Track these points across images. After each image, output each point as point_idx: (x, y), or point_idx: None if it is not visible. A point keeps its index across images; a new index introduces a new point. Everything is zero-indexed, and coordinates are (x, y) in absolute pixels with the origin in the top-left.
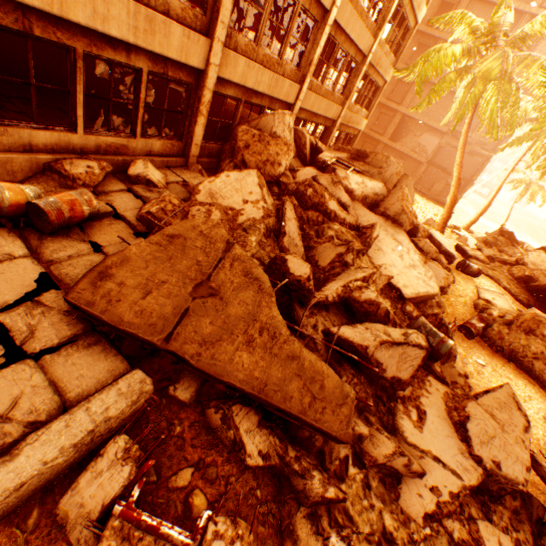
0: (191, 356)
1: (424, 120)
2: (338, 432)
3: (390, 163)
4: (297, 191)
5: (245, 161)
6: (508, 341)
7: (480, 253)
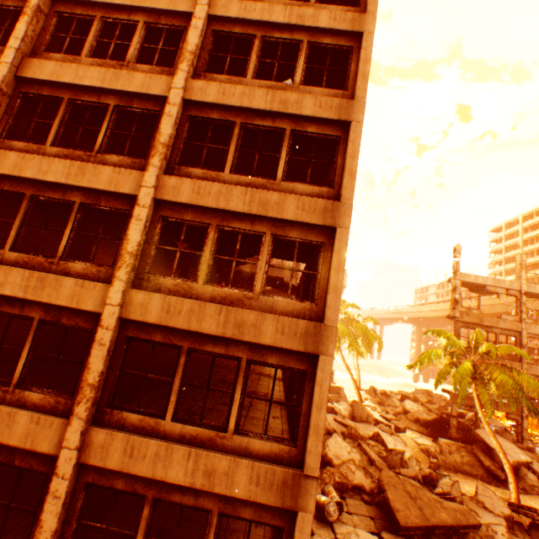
0: (436, 522)
1: None
2: (477, 521)
3: (341, 389)
4: (348, 433)
5: None
6: (448, 461)
7: (390, 414)
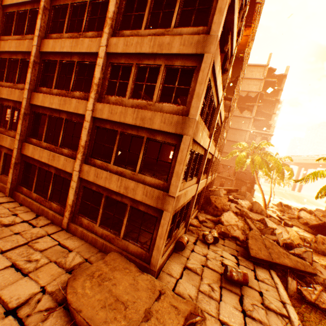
0: (278, 262)
1: (227, 164)
2: (313, 271)
3: (247, 193)
4: (240, 213)
5: (216, 206)
6: (319, 248)
7: (285, 217)
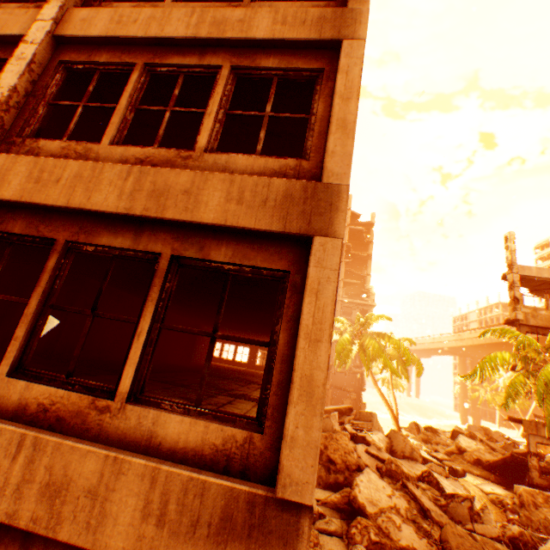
0: None
1: None
2: None
3: (374, 415)
4: (386, 469)
5: (332, 459)
6: (536, 519)
7: (441, 453)
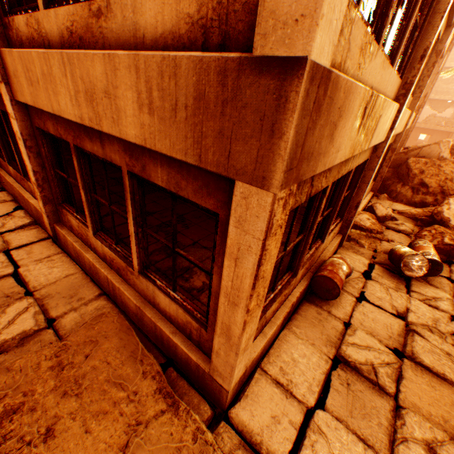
0: None
1: (445, 98)
2: None
3: None
4: None
5: (424, 183)
6: None
7: None
